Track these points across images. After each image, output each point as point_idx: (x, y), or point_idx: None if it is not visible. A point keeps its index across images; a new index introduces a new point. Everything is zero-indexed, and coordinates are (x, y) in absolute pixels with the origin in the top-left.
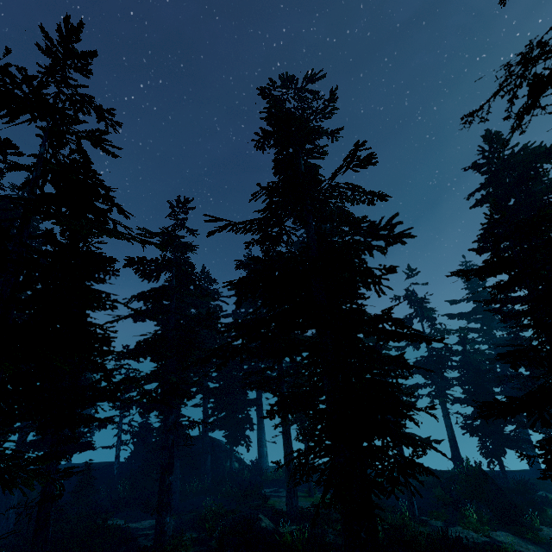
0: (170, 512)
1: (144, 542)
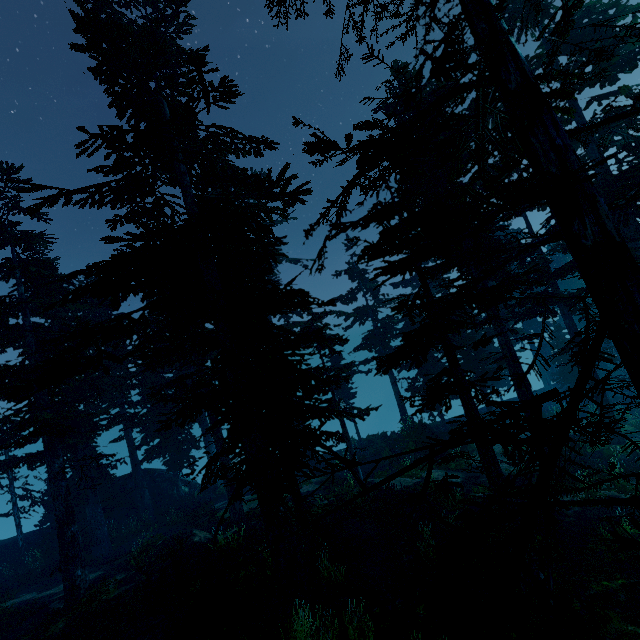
0: (81, 564)
1: (57, 605)
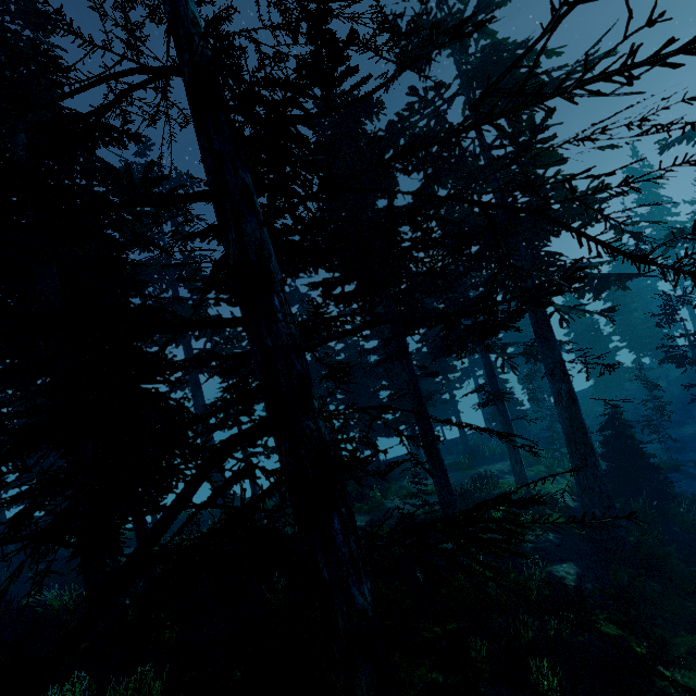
0: None
1: None
